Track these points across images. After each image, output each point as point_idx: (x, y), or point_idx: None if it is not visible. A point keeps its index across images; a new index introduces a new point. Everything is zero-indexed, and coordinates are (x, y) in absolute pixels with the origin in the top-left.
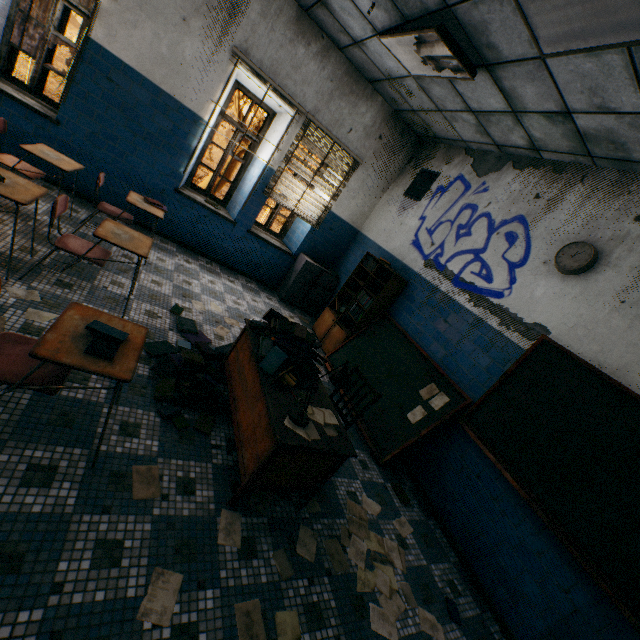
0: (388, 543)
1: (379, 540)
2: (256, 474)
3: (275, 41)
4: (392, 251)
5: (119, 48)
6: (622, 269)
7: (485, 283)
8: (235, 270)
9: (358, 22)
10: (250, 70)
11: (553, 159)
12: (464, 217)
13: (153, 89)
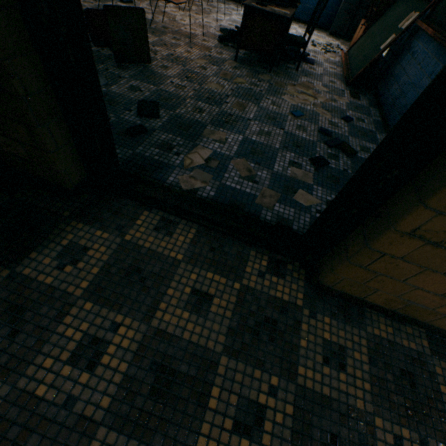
0: (320, 96)
1: (314, 93)
2: (240, 35)
3: None
4: None
5: None
6: None
7: None
8: (298, 21)
9: None
10: None
11: None
12: None
13: None
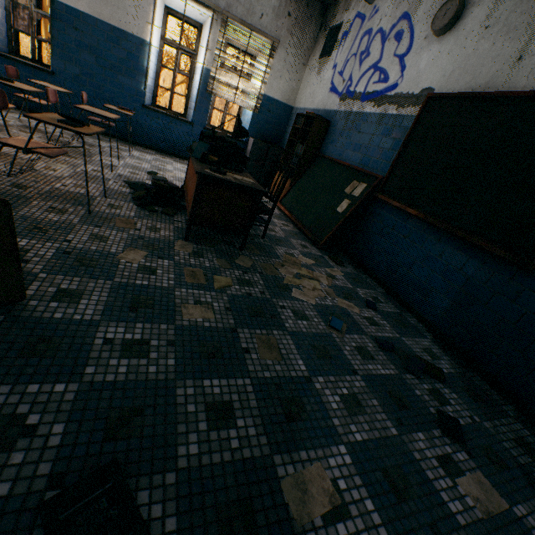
0: (317, 274)
1: (309, 272)
2: (193, 208)
3: None
4: (317, 106)
5: (75, 1)
6: (484, 1)
7: (384, 84)
8: None
9: None
10: None
11: None
12: (363, 44)
13: (106, 27)
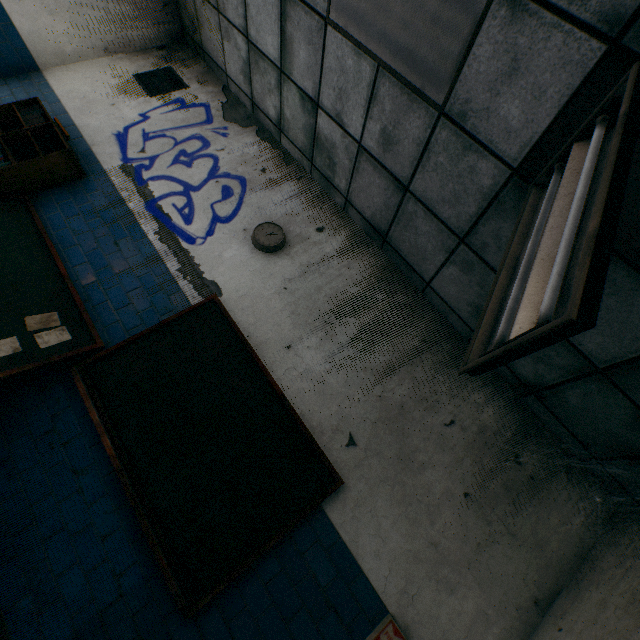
0: None
1: None
2: None
3: None
4: (83, 127)
5: None
6: (296, 262)
7: (183, 222)
8: None
9: None
10: None
11: (288, 150)
12: (193, 146)
13: None
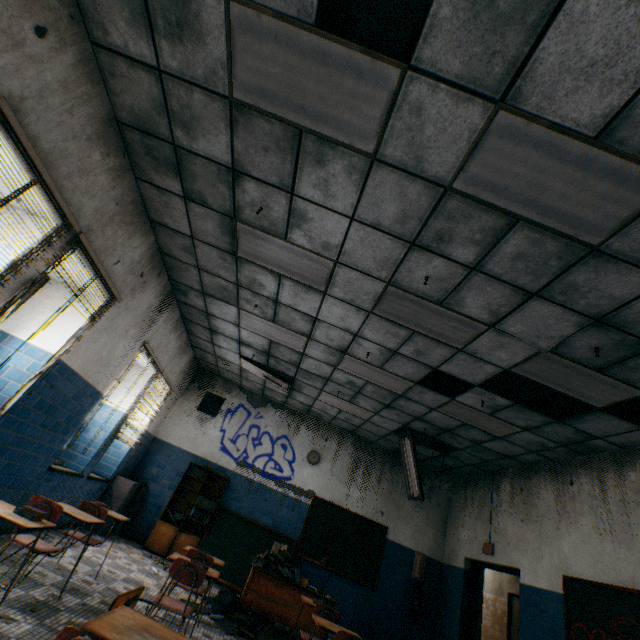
0: None
1: None
2: None
3: (164, 333)
4: (205, 455)
5: (75, 359)
6: (328, 461)
7: (281, 473)
8: (57, 527)
9: (231, 346)
10: (146, 352)
11: (290, 407)
12: (255, 432)
13: (82, 383)
